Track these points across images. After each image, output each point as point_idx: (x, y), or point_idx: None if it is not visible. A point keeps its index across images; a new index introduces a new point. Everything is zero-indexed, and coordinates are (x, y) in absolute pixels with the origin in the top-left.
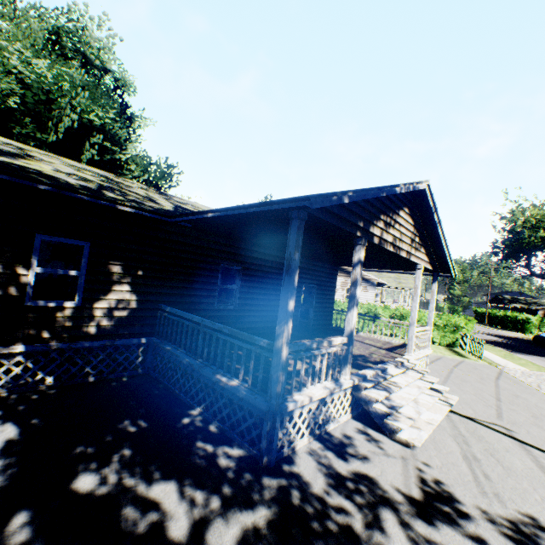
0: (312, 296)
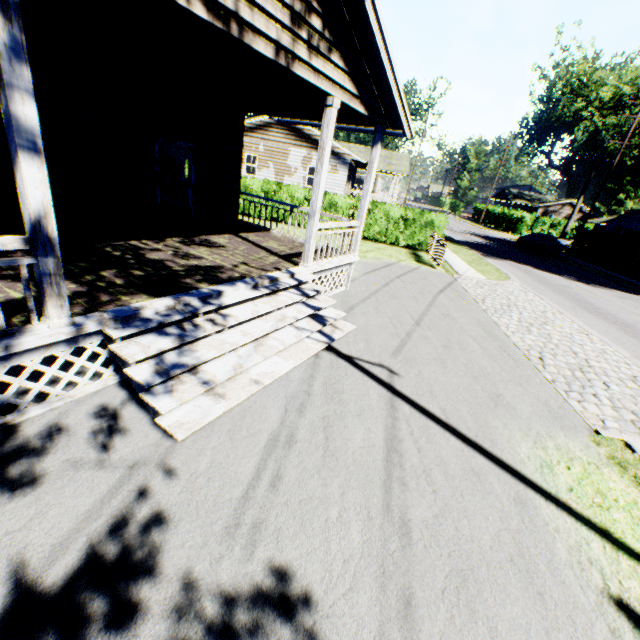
0: (189, 166)
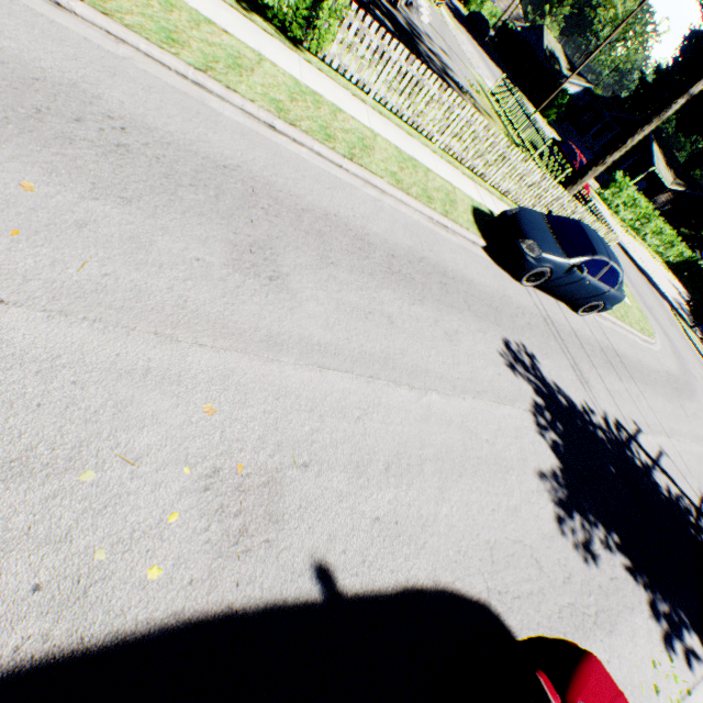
0: None
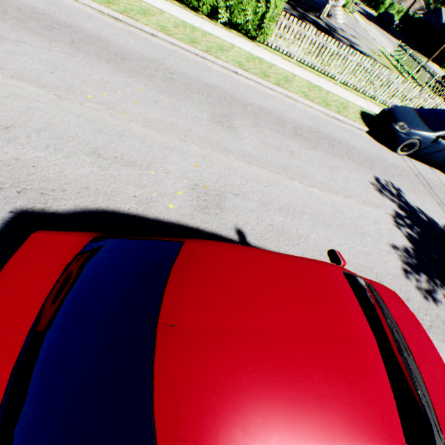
0: None
